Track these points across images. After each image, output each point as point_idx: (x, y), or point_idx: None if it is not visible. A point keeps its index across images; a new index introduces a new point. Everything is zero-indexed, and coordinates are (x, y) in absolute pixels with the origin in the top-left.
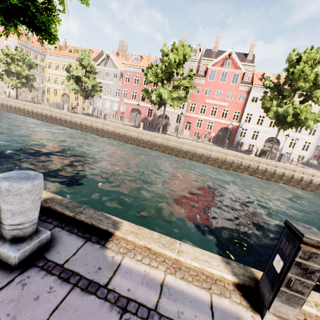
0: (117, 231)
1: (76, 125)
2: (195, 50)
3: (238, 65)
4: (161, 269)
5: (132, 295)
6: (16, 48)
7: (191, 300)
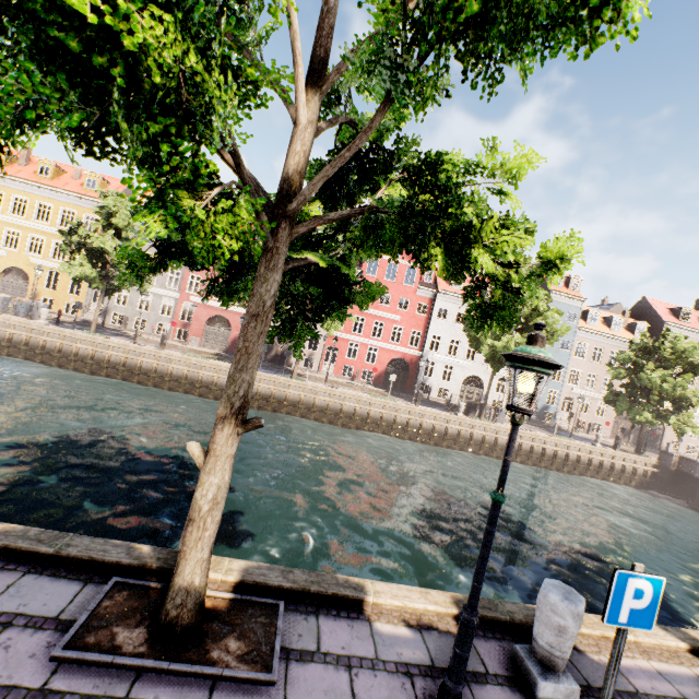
0: None
1: (79, 360)
2: None
3: None
4: (639, 657)
5: (659, 691)
6: None
7: (687, 678)
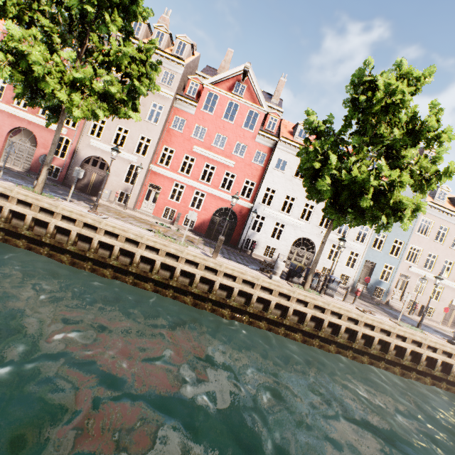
0: None
1: None
2: (183, 44)
3: (258, 97)
4: None
5: None
6: None
7: None
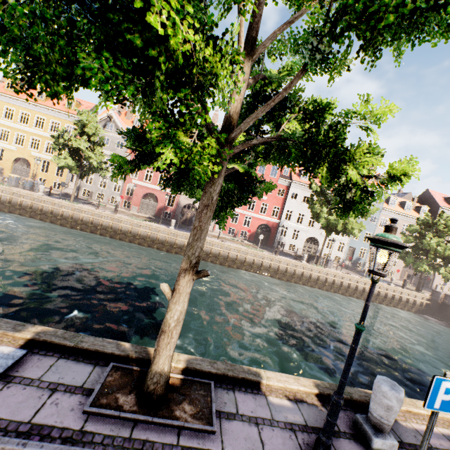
0: None
1: (64, 219)
2: None
3: None
4: None
5: (445, 447)
6: None
7: None
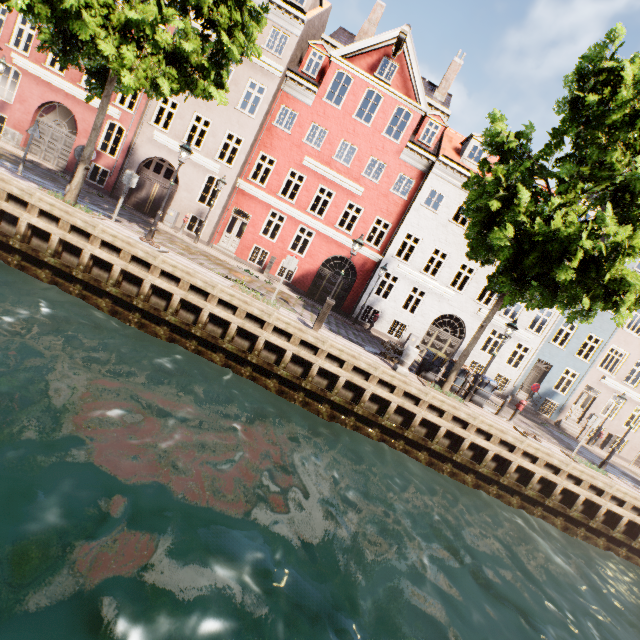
0: None
1: None
2: None
3: (415, 86)
4: None
5: None
6: None
7: None
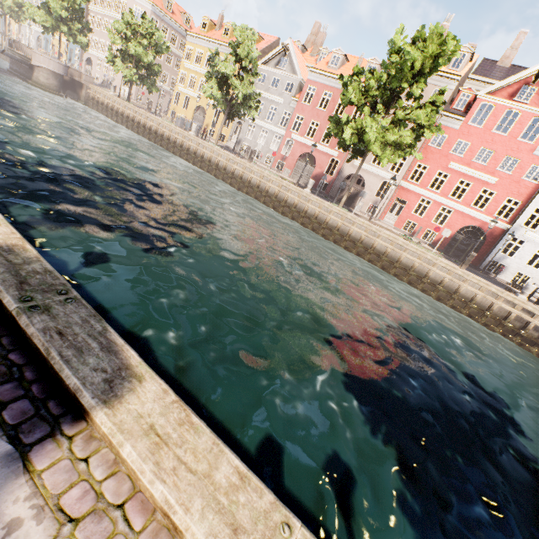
0: (101, 410)
1: (202, 161)
2: (461, 55)
3: None
4: None
5: None
6: (143, 15)
7: None
